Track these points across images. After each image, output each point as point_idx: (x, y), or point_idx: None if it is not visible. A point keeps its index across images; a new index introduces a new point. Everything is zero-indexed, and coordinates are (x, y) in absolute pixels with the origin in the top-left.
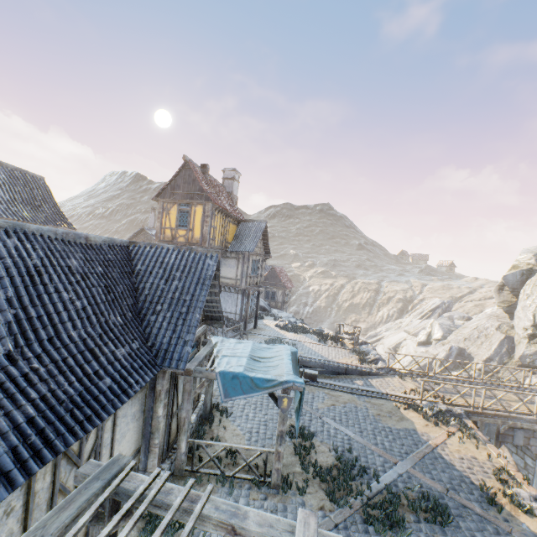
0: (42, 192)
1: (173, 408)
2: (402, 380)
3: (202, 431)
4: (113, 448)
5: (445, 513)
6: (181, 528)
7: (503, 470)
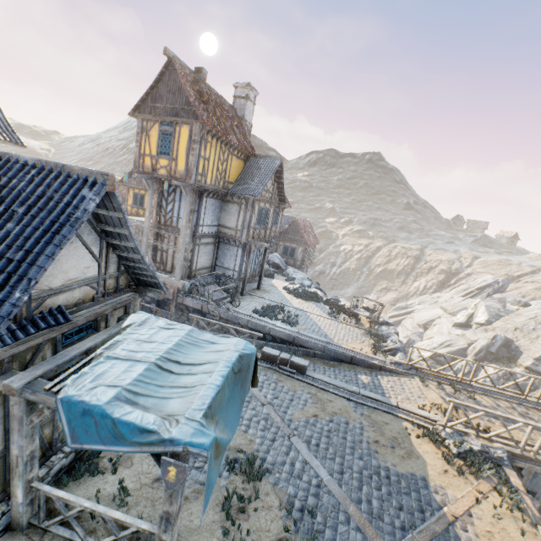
0: None
1: (8, 433)
2: (423, 385)
3: None
4: None
5: None
6: None
7: None
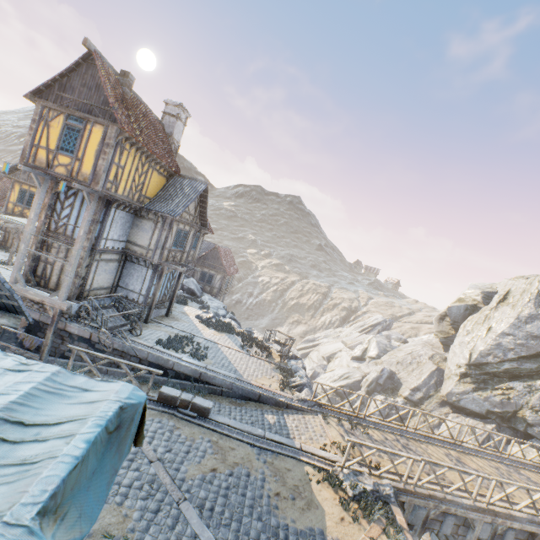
0: None
1: None
2: (325, 423)
3: None
4: None
5: None
6: None
7: None
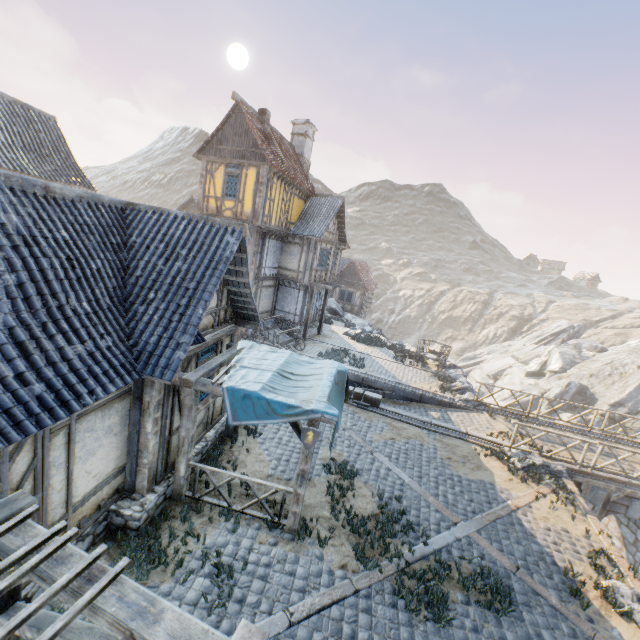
0: (52, 137)
1: (172, 423)
2: (491, 419)
3: (219, 451)
4: (71, 468)
5: (506, 598)
6: (160, 566)
7: (602, 552)
